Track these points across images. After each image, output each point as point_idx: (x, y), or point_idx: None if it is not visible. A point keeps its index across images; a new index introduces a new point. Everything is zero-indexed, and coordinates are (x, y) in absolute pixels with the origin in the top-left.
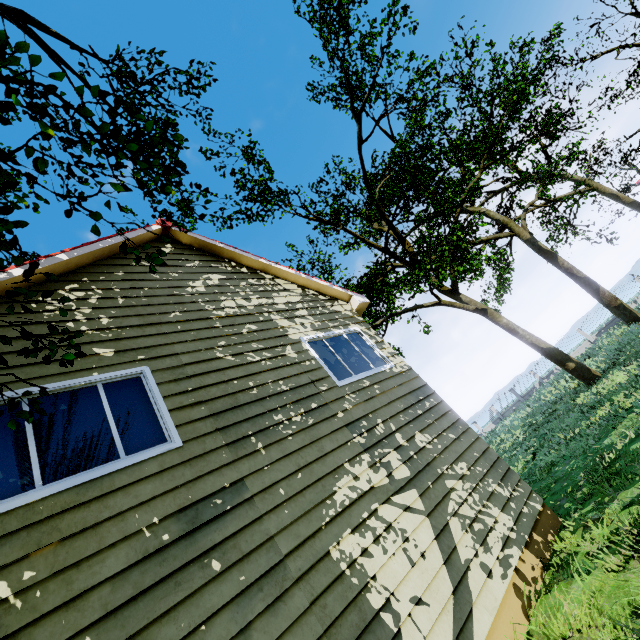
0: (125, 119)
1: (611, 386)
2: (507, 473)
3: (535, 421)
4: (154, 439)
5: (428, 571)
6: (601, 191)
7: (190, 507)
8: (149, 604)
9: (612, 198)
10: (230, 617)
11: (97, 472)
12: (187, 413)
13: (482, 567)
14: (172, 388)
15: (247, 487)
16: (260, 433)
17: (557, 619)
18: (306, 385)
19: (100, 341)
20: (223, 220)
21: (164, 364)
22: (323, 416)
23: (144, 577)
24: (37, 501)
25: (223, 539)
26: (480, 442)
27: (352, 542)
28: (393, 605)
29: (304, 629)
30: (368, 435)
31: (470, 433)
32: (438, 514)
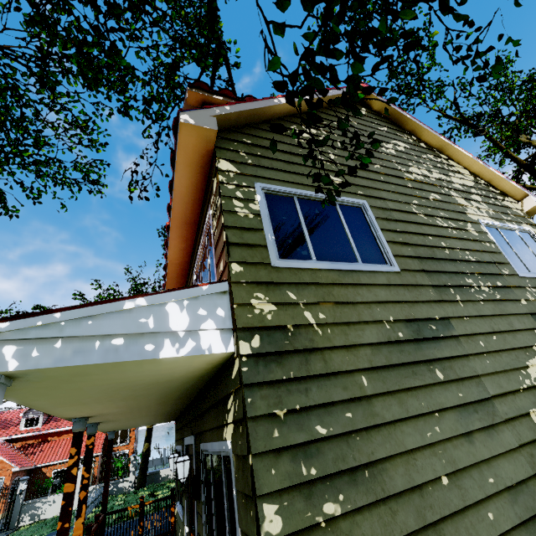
0: None
1: None
2: None
3: None
4: (377, 259)
5: None
6: None
7: (413, 321)
8: (397, 376)
9: None
10: (455, 418)
11: (348, 266)
12: (399, 248)
13: None
14: (385, 224)
15: (453, 326)
16: (456, 288)
17: None
18: (489, 263)
19: (331, 171)
20: None
21: (376, 203)
22: (508, 296)
23: (391, 355)
24: (316, 269)
25: (440, 357)
26: None
27: None
28: None
29: (516, 462)
30: None
31: None
32: None
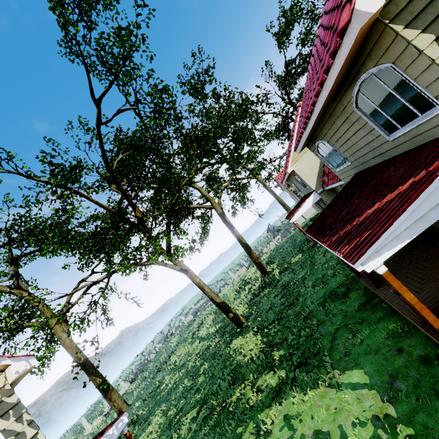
0: None
1: (247, 348)
2: None
3: (209, 343)
4: None
5: None
6: (259, 180)
7: None
8: None
9: (263, 186)
10: None
11: None
12: None
13: None
14: None
15: None
16: None
17: None
18: None
19: None
20: None
21: None
22: None
23: None
24: None
25: None
26: None
27: None
28: None
29: None
30: None
31: None
32: None
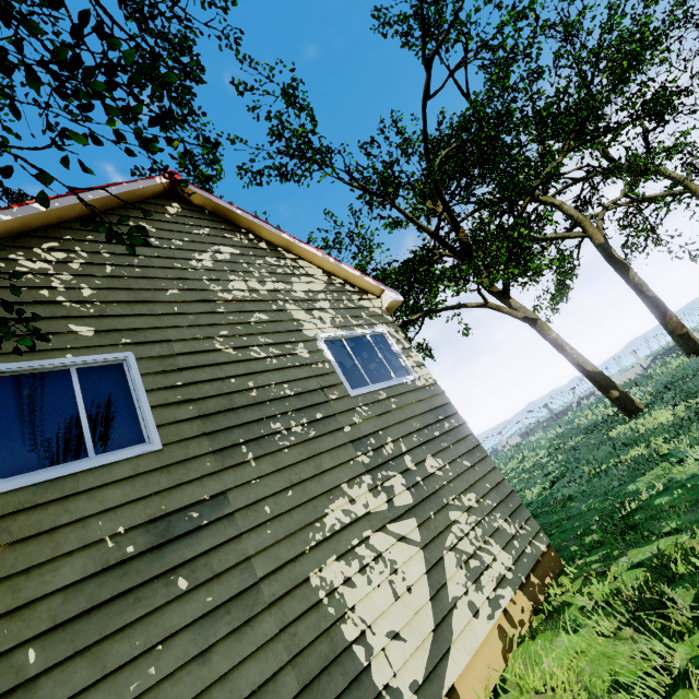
0: (125, 33)
1: (652, 424)
2: (518, 509)
3: (563, 445)
4: (130, 438)
5: (412, 606)
6: (698, 196)
7: (162, 518)
8: (103, 619)
9: None
10: (191, 639)
11: (60, 471)
12: (172, 412)
13: (470, 606)
14: (158, 381)
15: (229, 501)
16: (253, 442)
17: (534, 673)
18: (314, 391)
19: (79, 316)
20: (252, 175)
21: (152, 352)
22: (327, 429)
23: (101, 590)
24: None
25: (194, 556)
26: (496, 473)
27: (336, 570)
28: (368, 638)
29: (269, 656)
30: (374, 454)
31: (487, 462)
32: (434, 547)
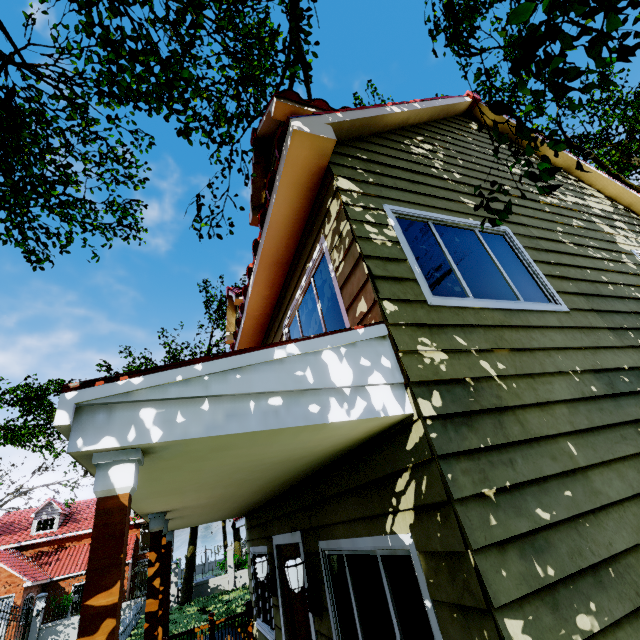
0: None
1: None
2: None
3: None
4: (538, 296)
5: None
6: None
7: (601, 372)
8: (606, 442)
9: None
10: None
11: (511, 304)
12: (559, 283)
13: None
14: (536, 255)
15: None
16: (634, 331)
17: None
18: None
19: (460, 192)
20: None
21: (519, 230)
22: None
23: (591, 415)
24: (478, 309)
25: None
26: None
27: None
28: None
29: None
30: None
31: None
32: None
